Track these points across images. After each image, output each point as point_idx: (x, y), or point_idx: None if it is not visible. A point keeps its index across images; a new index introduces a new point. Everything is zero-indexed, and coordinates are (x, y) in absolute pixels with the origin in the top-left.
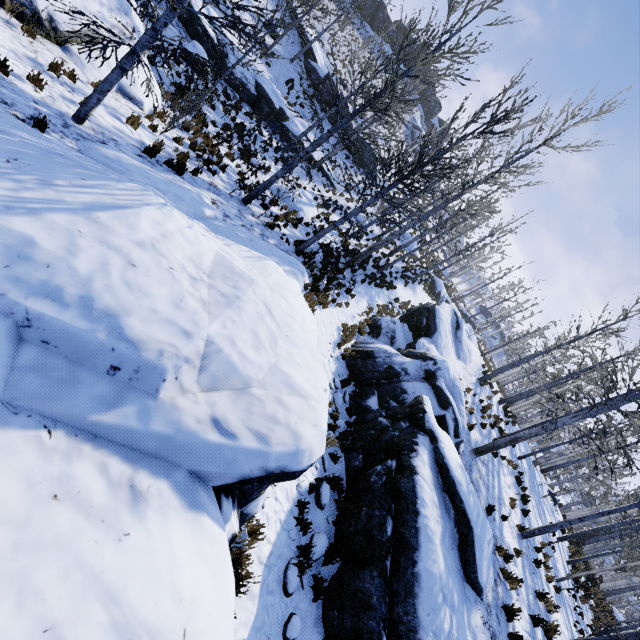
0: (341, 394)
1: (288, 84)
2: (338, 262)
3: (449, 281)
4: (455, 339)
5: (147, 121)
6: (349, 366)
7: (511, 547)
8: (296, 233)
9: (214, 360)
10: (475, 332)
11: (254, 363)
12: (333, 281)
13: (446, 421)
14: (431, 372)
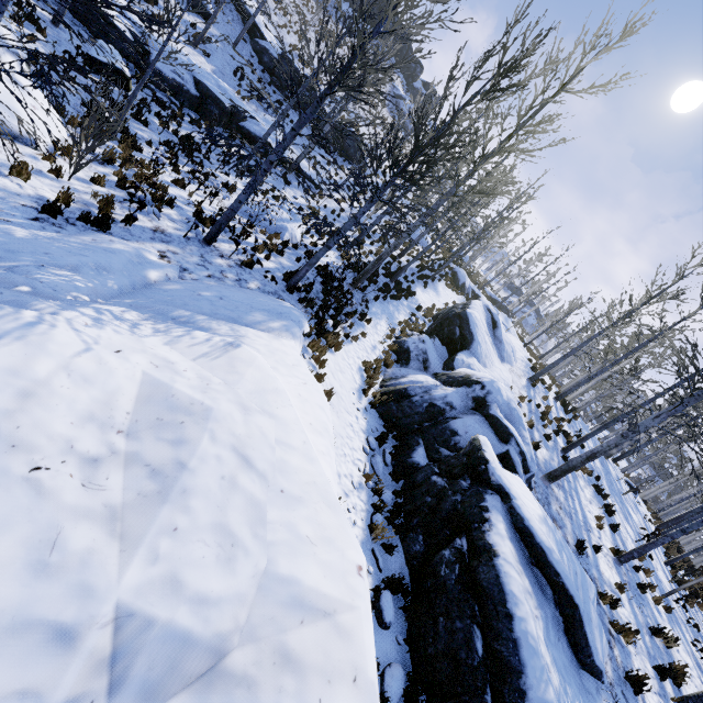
0: (380, 457)
1: (237, 74)
2: (342, 285)
3: (470, 266)
4: (494, 340)
5: (46, 164)
6: (382, 415)
7: (612, 583)
8: (283, 262)
9: (139, 651)
10: (509, 317)
11: (226, 598)
12: (341, 311)
13: (511, 458)
14: (480, 399)
